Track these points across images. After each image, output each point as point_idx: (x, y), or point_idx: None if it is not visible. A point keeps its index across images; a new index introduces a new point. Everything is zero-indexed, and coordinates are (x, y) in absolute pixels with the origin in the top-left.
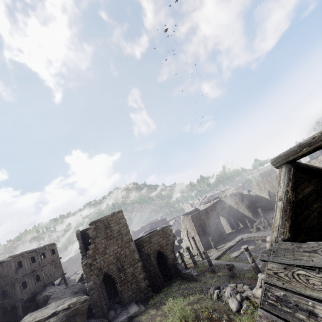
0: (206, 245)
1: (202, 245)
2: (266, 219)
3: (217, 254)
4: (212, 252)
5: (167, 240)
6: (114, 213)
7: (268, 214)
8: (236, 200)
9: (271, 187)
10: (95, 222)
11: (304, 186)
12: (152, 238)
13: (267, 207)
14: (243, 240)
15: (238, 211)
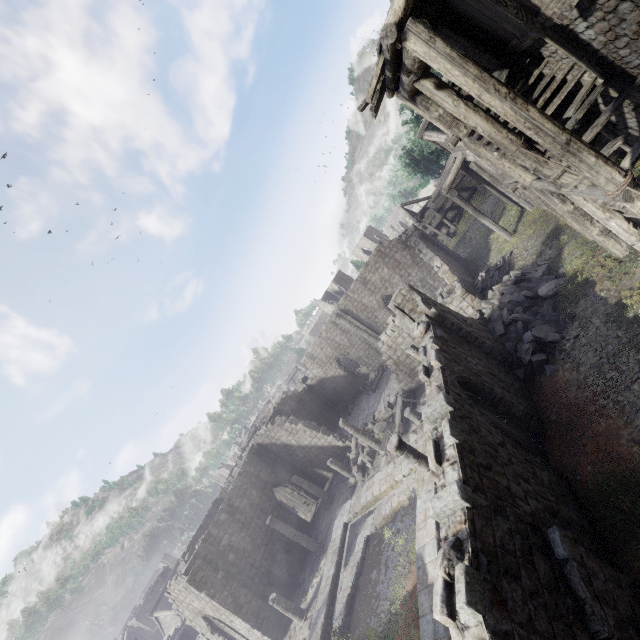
0: (275, 622)
1: (263, 636)
2: (366, 435)
3: None
4: None
5: None
6: None
7: (361, 408)
8: (286, 425)
9: (337, 349)
10: None
11: None
12: None
13: (352, 392)
14: (349, 527)
15: (305, 447)
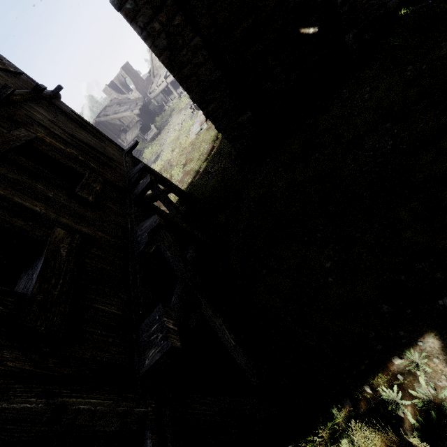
0: None
1: None
2: None
3: None
4: None
5: None
6: (126, 63)
7: None
8: None
9: None
10: (123, 68)
11: None
12: (147, 82)
13: None
14: None
15: None
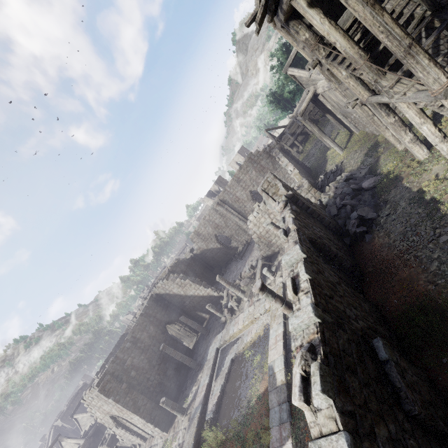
0: (164, 418)
1: (155, 428)
2: (235, 287)
3: (189, 443)
4: (180, 432)
5: None
6: None
7: (231, 270)
8: (177, 280)
9: (216, 228)
10: None
11: None
12: None
13: (225, 259)
14: (220, 351)
15: (190, 296)
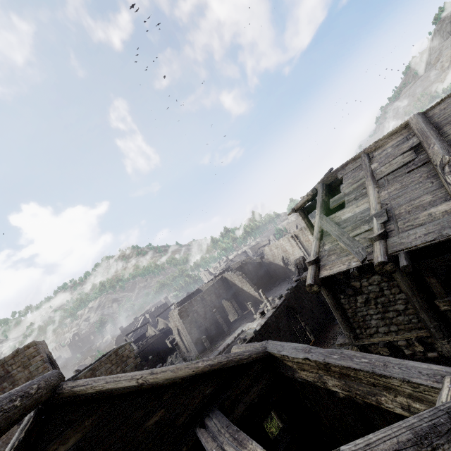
0: (200, 346)
1: (195, 348)
2: (269, 302)
3: None
4: (205, 357)
5: (125, 366)
6: (19, 351)
7: (281, 287)
8: (240, 277)
9: (285, 252)
10: None
11: (55, 445)
12: (97, 370)
13: (283, 276)
14: (244, 332)
15: (244, 290)
